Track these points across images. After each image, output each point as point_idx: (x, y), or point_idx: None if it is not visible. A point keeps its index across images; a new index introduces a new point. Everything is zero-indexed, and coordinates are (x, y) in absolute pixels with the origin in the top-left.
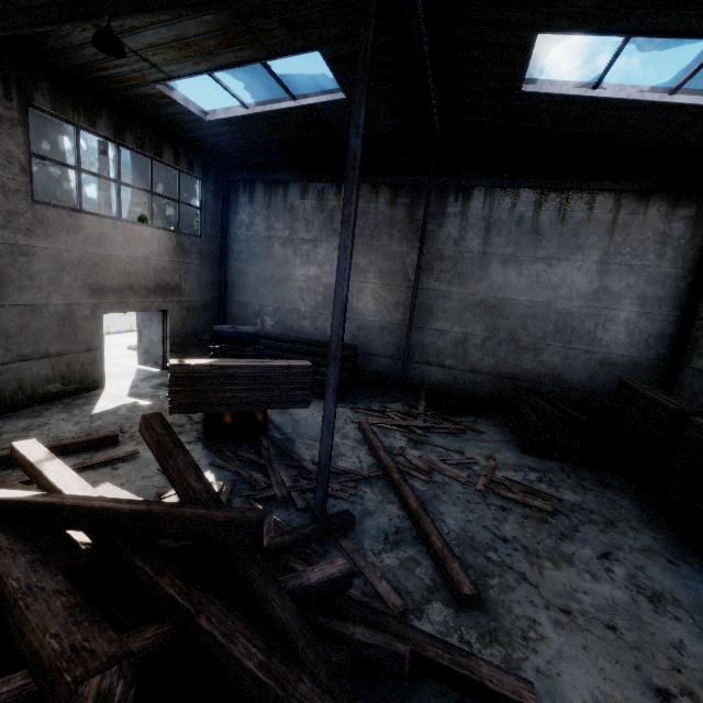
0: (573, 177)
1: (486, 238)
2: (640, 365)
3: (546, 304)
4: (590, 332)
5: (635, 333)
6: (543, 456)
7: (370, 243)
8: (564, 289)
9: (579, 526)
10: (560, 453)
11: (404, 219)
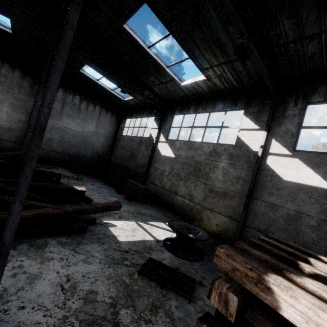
0: (91, 98)
1: (63, 106)
2: (104, 153)
3: (81, 132)
4: (92, 143)
5: (103, 145)
6: (78, 173)
7: (7, 90)
8: (86, 129)
9: (87, 182)
10: (83, 172)
11: (28, 87)
